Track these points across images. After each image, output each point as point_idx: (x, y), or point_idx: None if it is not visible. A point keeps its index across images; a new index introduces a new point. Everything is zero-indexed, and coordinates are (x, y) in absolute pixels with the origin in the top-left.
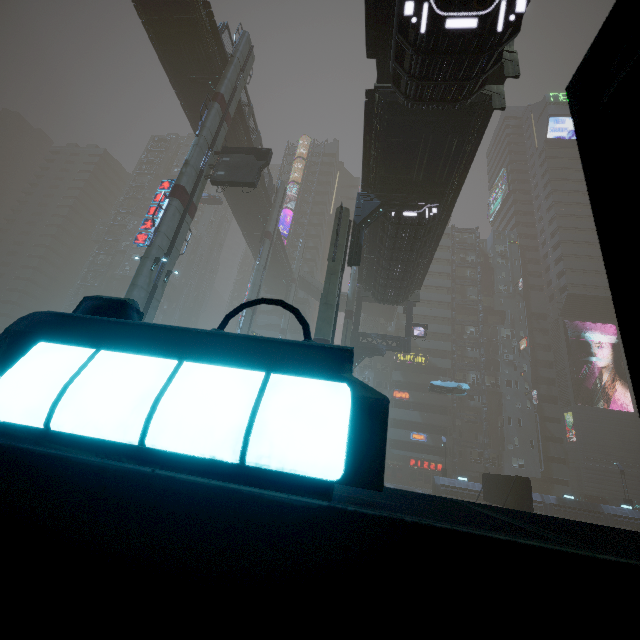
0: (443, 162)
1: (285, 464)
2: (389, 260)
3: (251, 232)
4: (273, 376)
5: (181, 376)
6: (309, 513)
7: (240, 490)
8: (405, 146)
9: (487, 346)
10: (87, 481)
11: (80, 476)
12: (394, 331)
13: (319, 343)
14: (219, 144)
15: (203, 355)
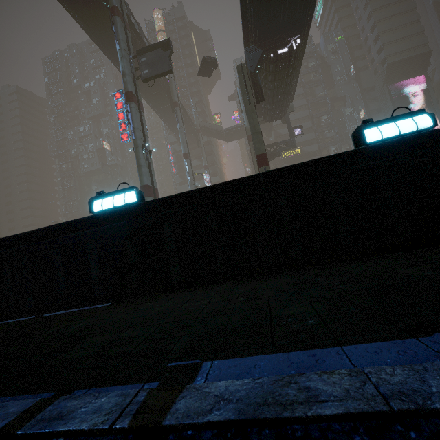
0: (300, 1)
1: (424, 126)
2: (273, 89)
3: (160, 107)
4: (412, 118)
5: (397, 124)
6: (428, 132)
7: (416, 134)
8: (272, 0)
9: (338, 125)
10: (391, 143)
11: (389, 143)
12: (274, 139)
13: (418, 110)
14: (131, 49)
15: (397, 120)
